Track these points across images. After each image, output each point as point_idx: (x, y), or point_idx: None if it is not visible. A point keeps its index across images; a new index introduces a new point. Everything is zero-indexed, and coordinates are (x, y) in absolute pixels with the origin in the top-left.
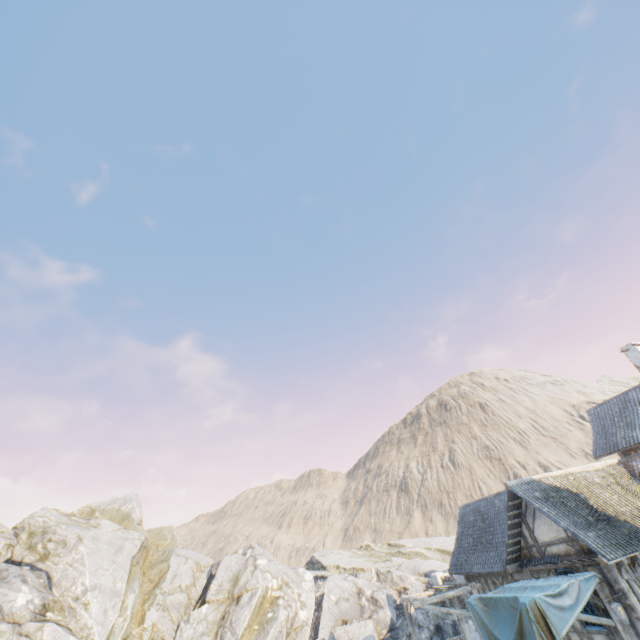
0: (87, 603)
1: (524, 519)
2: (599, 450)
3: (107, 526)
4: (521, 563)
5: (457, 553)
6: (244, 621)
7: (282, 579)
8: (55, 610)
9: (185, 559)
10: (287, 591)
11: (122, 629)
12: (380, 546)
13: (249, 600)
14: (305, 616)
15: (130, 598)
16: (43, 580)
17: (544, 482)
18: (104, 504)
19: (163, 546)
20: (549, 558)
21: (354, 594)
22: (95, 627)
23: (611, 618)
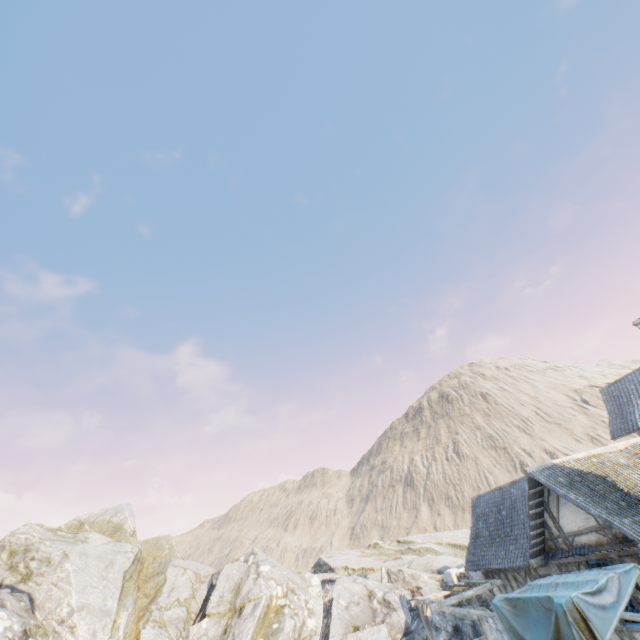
0: (73, 626)
1: (547, 508)
2: (617, 430)
3: (96, 540)
4: (546, 556)
5: (473, 548)
6: (247, 635)
7: (287, 586)
8: (38, 636)
9: (183, 570)
10: (293, 598)
11: None
12: (389, 544)
13: (252, 611)
14: (313, 624)
15: (122, 617)
16: (24, 603)
17: (566, 466)
18: (94, 516)
19: (161, 557)
20: (578, 549)
21: (365, 597)
22: None
23: None
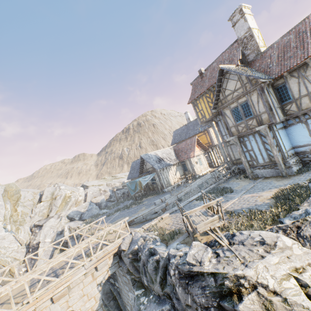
0: None
1: (144, 164)
2: (172, 143)
3: None
4: (143, 174)
5: (129, 174)
6: (59, 203)
7: (71, 191)
8: None
9: (27, 192)
10: (74, 193)
11: (9, 214)
12: (109, 177)
13: (60, 198)
14: (81, 198)
15: (8, 206)
16: None
17: (151, 154)
18: None
19: (12, 190)
20: (148, 172)
21: (98, 190)
22: None
23: (156, 181)
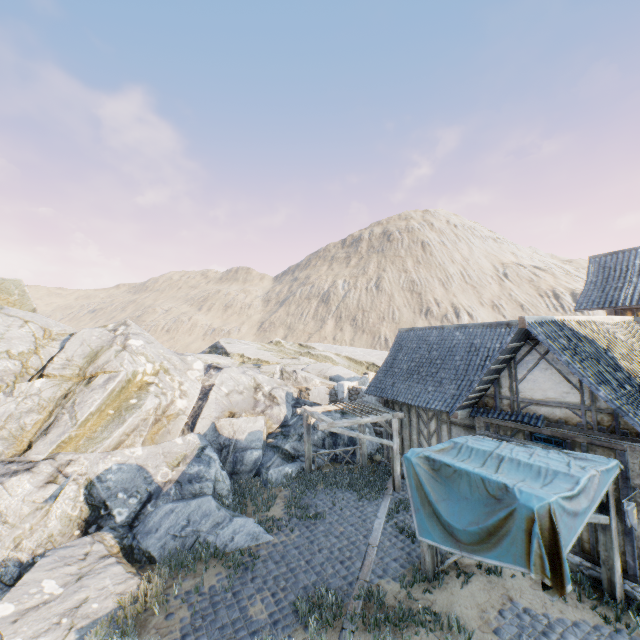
0: None
1: (512, 367)
2: (587, 303)
3: None
4: (475, 411)
5: (382, 376)
6: (91, 406)
7: (161, 365)
8: None
9: (22, 322)
10: (164, 379)
11: None
12: (291, 345)
13: (104, 384)
14: (184, 406)
15: None
16: None
17: (568, 327)
18: None
19: (7, 302)
20: (527, 418)
21: (251, 388)
22: None
23: (609, 515)
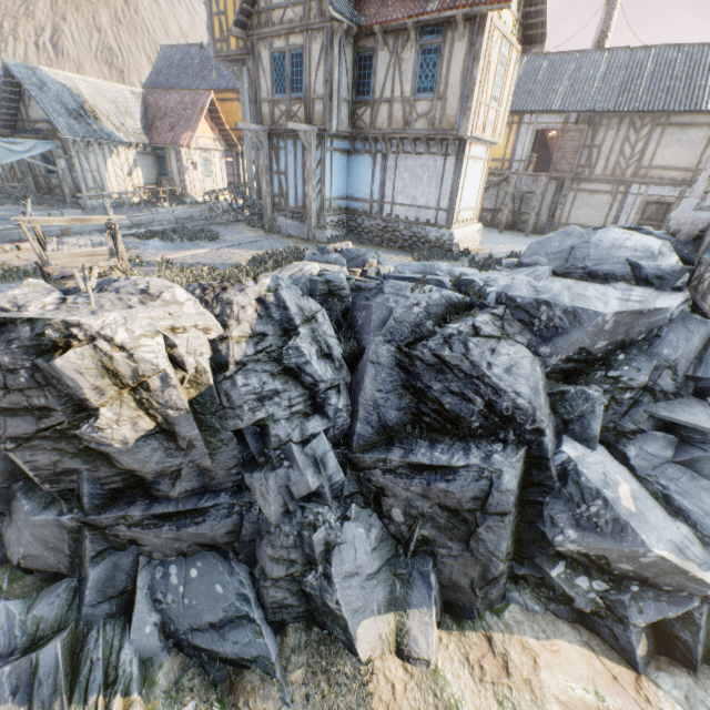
0: None
1: (24, 99)
2: (149, 84)
3: None
4: (16, 132)
5: None
6: None
7: None
8: None
9: None
10: None
11: None
12: None
13: None
14: None
15: None
16: None
17: (52, 77)
18: None
19: None
20: (36, 132)
21: None
22: None
23: (58, 168)
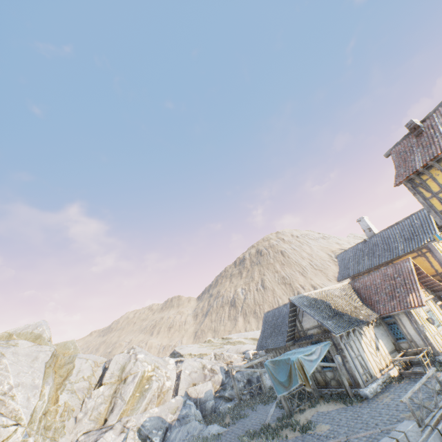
0: (13, 395)
1: (298, 317)
2: (340, 277)
3: (24, 344)
4: (294, 341)
5: (261, 339)
6: (130, 392)
7: (154, 365)
8: None
9: (86, 360)
10: (158, 371)
11: (42, 408)
12: (217, 340)
13: (133, 379)
14: (170, 384)
15: (46, 388)
16: None
17: (309, 296)
18: (19, 330)
19: (68, 354)
20: (308, 336)
21: (200, 368)
22: (21, 409)
23: (335, 363)
